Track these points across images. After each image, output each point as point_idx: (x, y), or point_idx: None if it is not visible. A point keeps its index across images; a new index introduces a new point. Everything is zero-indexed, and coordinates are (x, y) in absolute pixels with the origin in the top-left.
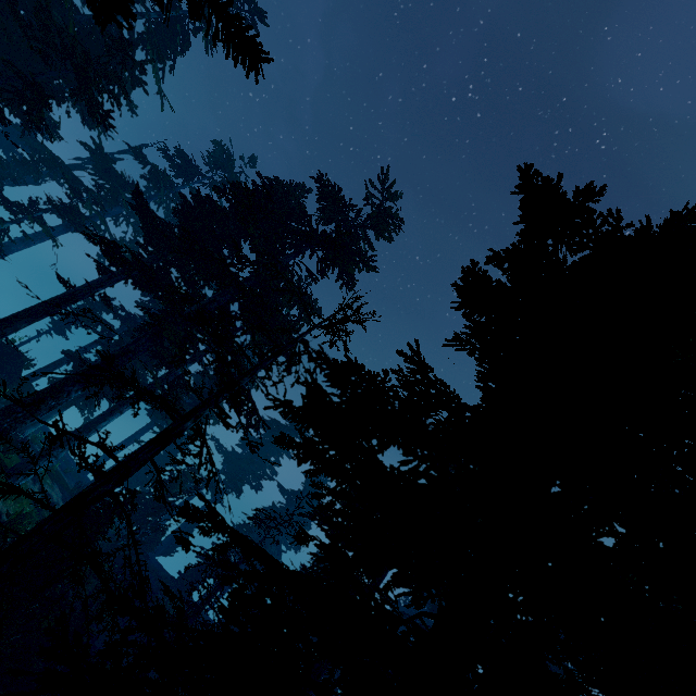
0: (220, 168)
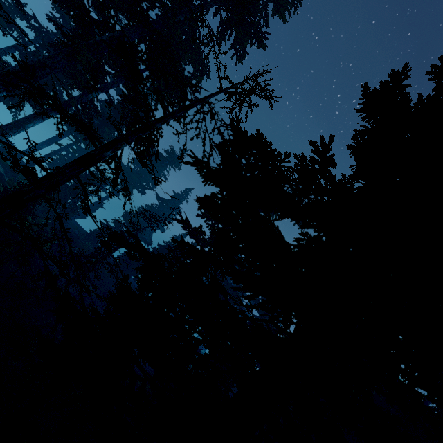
0: None
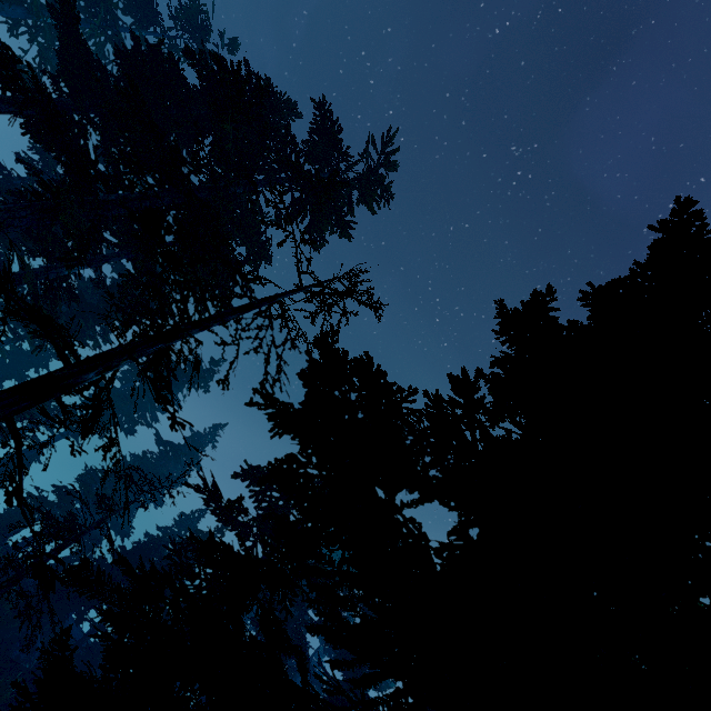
0: (189, 31)
